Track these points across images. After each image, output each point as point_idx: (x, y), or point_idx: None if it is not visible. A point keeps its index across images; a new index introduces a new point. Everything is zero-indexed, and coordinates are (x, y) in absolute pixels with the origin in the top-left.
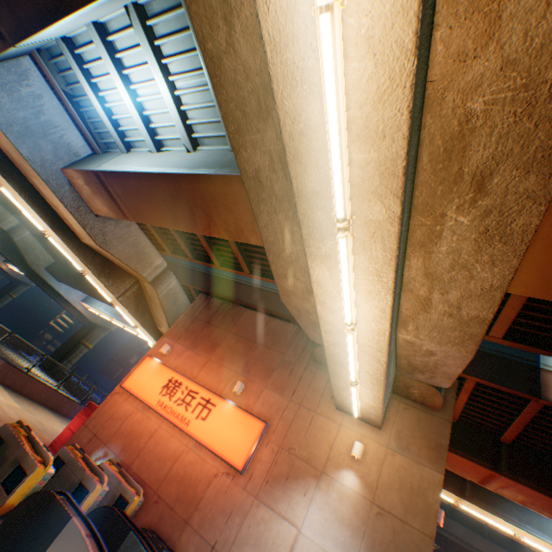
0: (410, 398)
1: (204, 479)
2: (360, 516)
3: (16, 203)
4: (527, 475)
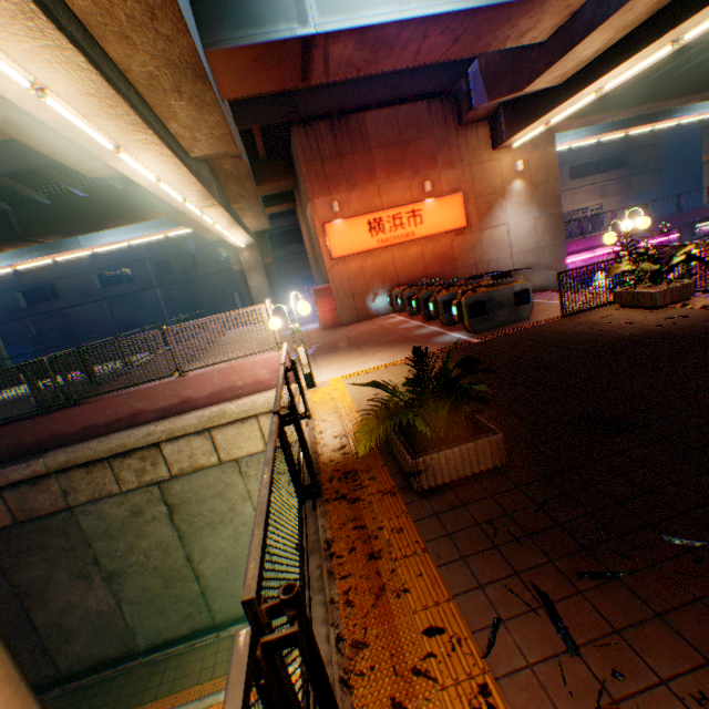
0: None
1: (448, 249)
2: (529, 197)
3: (134, 164)
4: None
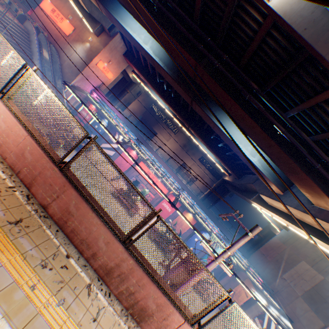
0: (107, 34)
1: (61, 37)
2: (88, 51)
3: None
4: (136, 66)
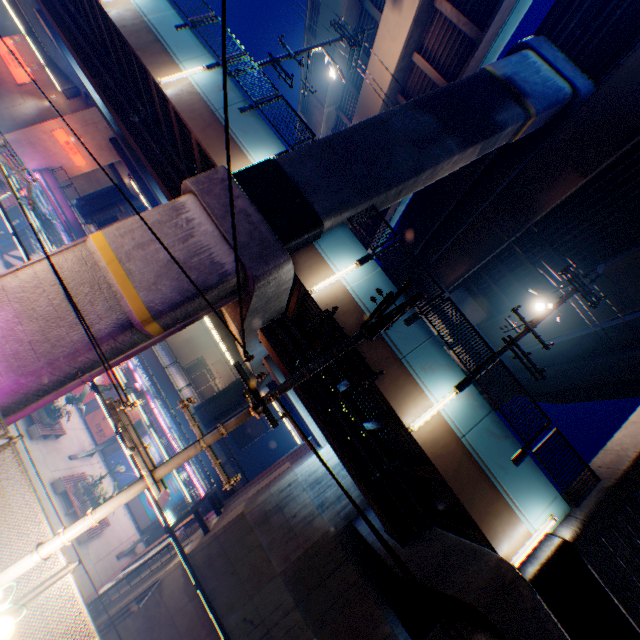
0: (85, 101)
1: (9, 84)
2: (45, 110)
3: None
4: (125, 157)
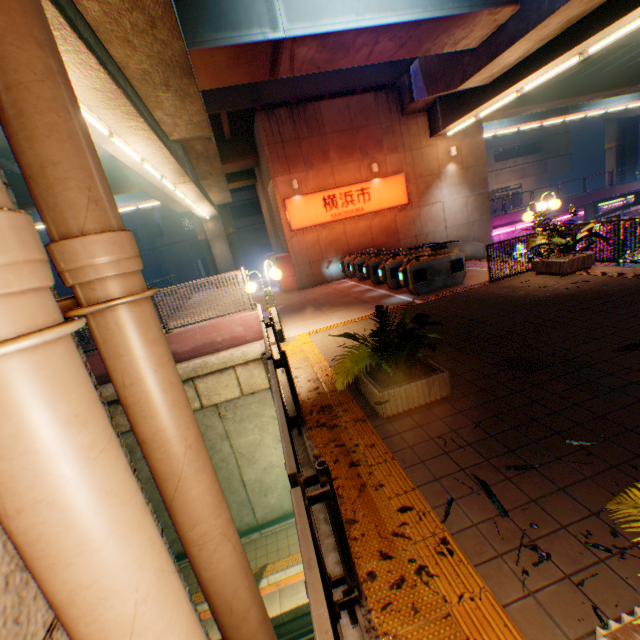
0: None
1: (392, 223)
2: (461, 178)
3: (123, 147)
4: None
